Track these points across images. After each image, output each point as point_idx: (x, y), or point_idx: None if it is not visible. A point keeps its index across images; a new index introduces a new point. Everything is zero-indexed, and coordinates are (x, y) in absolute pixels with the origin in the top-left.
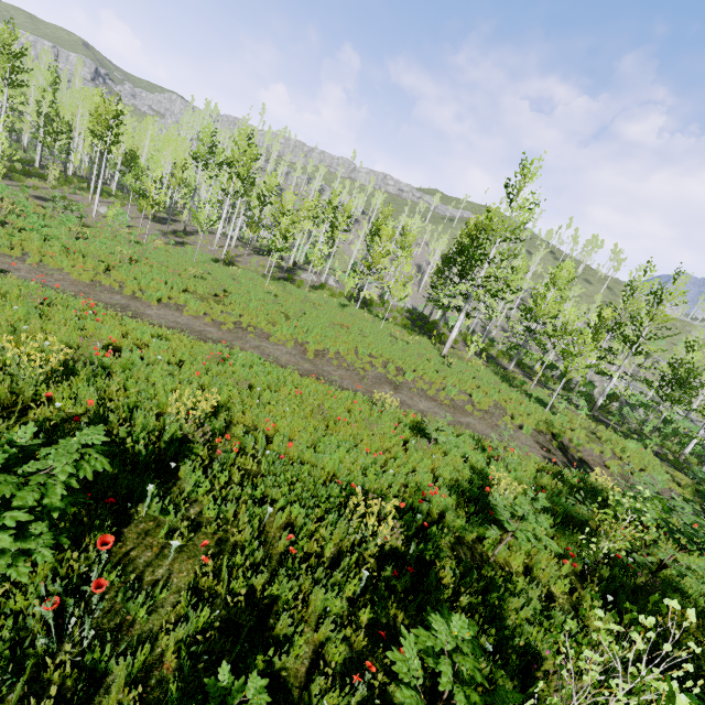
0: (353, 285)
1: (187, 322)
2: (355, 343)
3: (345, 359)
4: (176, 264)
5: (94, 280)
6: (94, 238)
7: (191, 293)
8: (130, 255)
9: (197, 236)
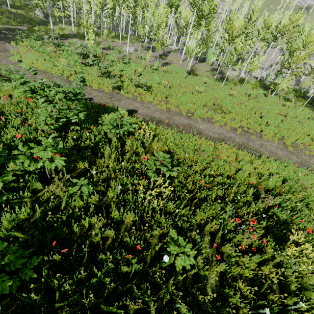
0: (273, 81)
1: (219, 131)
2: (307, 133)
3: (308, 148)
4: (180, 82)
5: (166, 107)
6: (142, 73)
7: (205, 106)
8: (161, 81)
9: (169, 56)
